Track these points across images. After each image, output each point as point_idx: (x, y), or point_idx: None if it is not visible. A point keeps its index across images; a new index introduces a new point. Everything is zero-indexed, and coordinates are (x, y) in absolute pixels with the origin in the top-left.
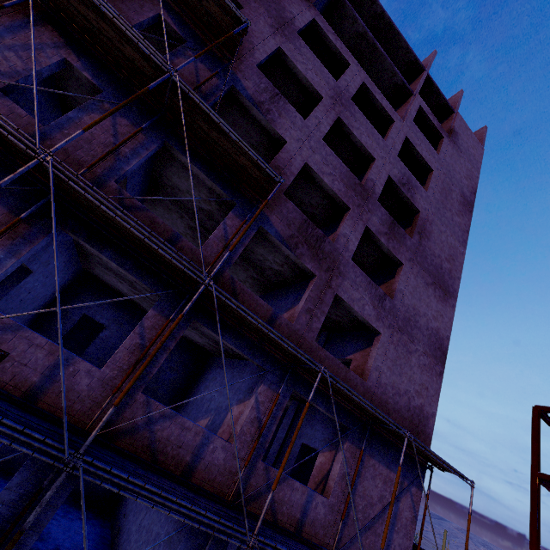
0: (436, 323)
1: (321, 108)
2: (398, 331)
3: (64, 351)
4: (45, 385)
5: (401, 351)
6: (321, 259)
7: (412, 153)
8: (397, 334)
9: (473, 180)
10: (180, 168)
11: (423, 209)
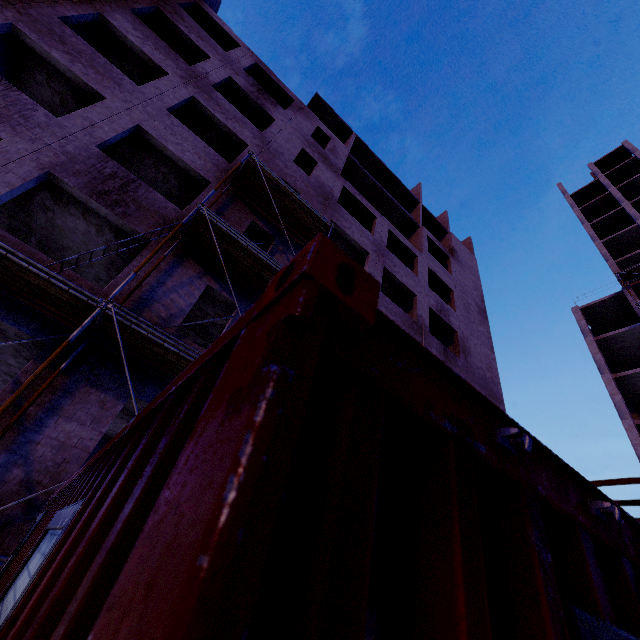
0: None
1: (372, 263)
2: None
3: None
4: None
5: None
6: None
7: (433, 277)
8: None
9: (479, 289)
10: None
11: (458, 328)
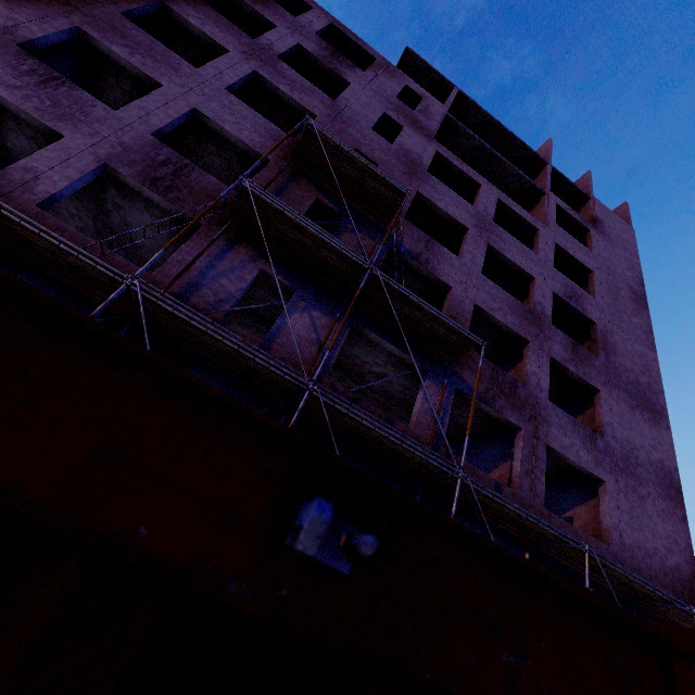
0: (658, 454)
1: (470, 241)
2: (621, 474)
3: None
4: None
5: (633, 499)
6: (521, 407)
7: (563, 256)
8: (622, 479)
9: (635, 270)
10: (356, 338)
11: (598, 319)
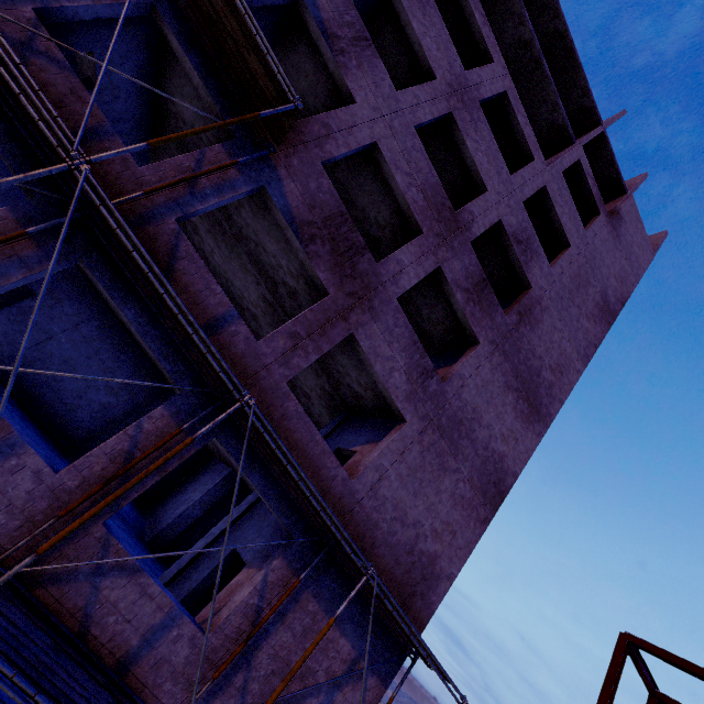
0: (504, 446)
1: (429, 90)
2: (436, 430)
3: None
4: None
5: (431, 462)
6: (348, 275)
7: (549, 215)
8: (433, 434)
9: (625, 286)
10: (184, 76)
11: (537, 286)
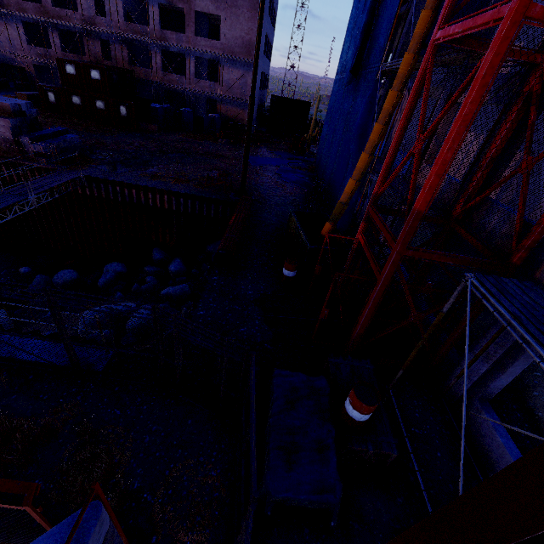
0: None
1: None
2: (229, 9)
3: (146, 69)
4: (148, 77)
5: (234, 19)
6: None
7: None
8: (229, 11)
9: None
10: None
11: None
